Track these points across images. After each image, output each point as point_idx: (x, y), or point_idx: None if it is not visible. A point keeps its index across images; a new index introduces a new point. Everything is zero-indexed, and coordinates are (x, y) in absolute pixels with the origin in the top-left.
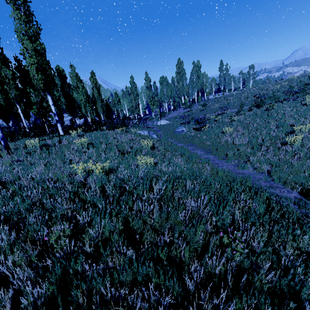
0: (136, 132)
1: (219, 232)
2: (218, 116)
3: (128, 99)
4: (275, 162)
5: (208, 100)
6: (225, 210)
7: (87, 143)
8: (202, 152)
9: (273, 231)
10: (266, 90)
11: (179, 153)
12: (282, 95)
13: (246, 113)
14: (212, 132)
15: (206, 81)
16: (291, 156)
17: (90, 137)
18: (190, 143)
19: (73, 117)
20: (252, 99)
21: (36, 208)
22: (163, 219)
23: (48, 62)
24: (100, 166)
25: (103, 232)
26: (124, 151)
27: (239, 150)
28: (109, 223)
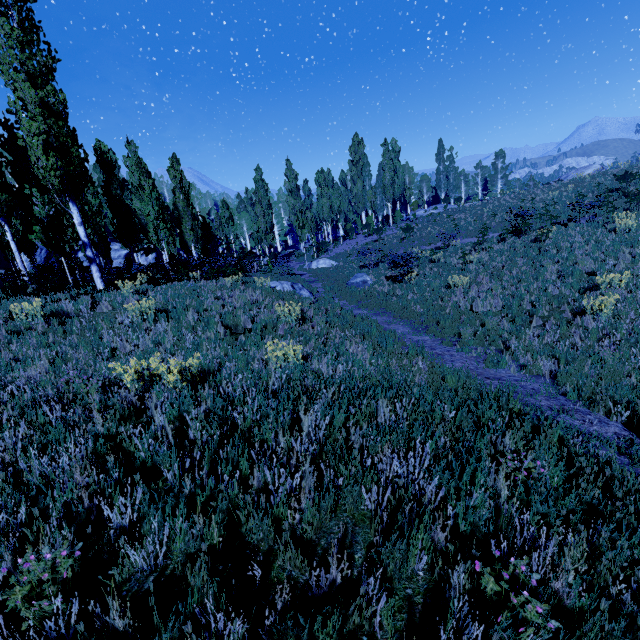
0: (266, 285)
1: (471, 557)
2: (437, 252)
3: (251, 215)
4: (565, 352)
5: (414, 220)
6: (477, 486)
7: (156, 310)
8: (406, 329)
9: (597, 541)
10: (531, 201)
11: (359, 331)
12: (563, 212)
13: (494, 246)
14: (426, 285)
15: (410, 181)
16: (596, 340)
17: (162, 297)
18: (380, 309)
19: (131, 252)
20: (504, 217)
21: (3, 482)
22: (326, 510)
23: (72, 132)
24: (179, 366)
25: (171, 553)
26: (238, 328)
27: (485, 326)
28: (184, 535)
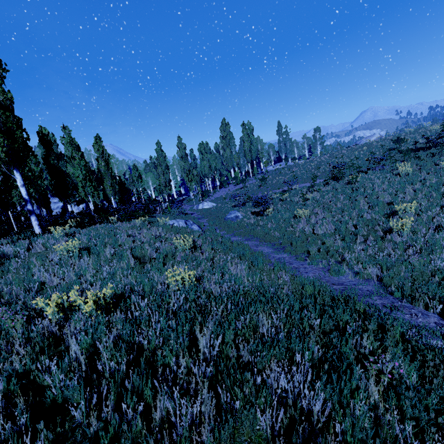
0: (166, 223)
1: None
2: (284, 194)
3: (154, 174)
4: (385, 260)
5: (266, 173)
6: (357, 398)
7: (80, 248)
8: (270, 250)
9: None
10: (341, 158)
11: (237, 254)
12: (363, 164)
13: (321, 188)
14: (280, 217)
15: (261, 148)
16: (403, 250)
17: (86, 237)
18: (249, 236)
19: (65, 204)
20: (325, 169)
21: None
22: (226, 439)
23: (16, 120)
24: (94, 296)
25: None
26: (145, 258)
27: (325, 244)
28: None
